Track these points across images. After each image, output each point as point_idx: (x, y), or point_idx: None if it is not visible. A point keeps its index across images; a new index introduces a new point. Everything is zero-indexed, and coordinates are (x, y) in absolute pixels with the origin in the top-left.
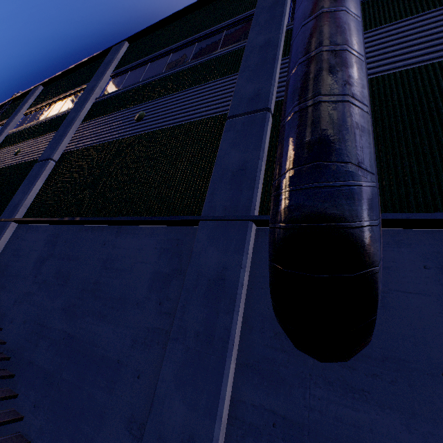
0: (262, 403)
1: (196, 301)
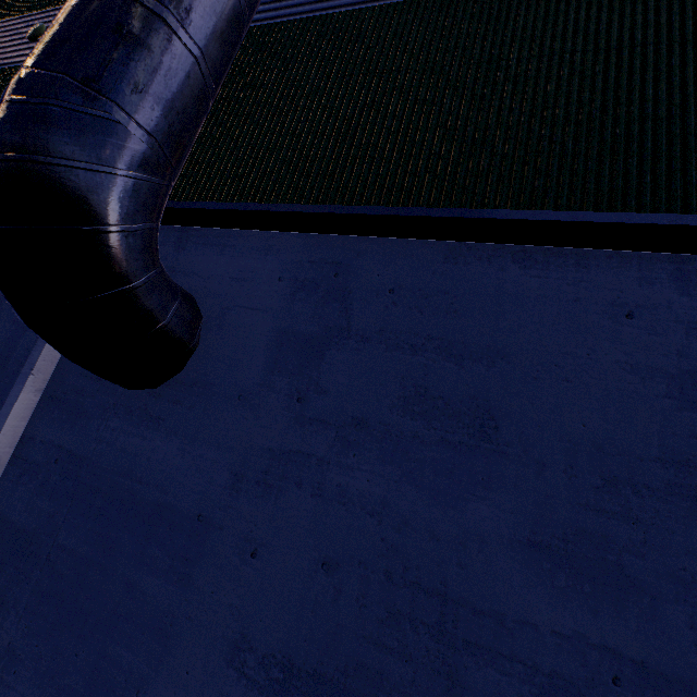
0: (53, 439)
1: (6, 316)
